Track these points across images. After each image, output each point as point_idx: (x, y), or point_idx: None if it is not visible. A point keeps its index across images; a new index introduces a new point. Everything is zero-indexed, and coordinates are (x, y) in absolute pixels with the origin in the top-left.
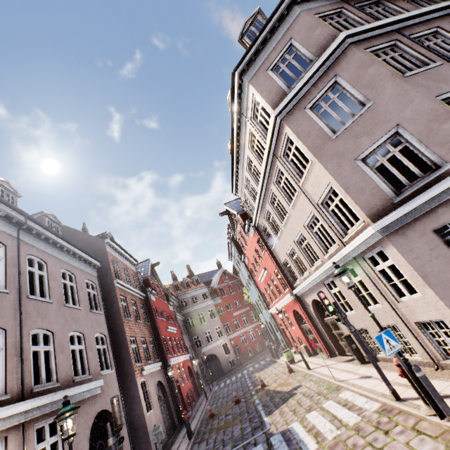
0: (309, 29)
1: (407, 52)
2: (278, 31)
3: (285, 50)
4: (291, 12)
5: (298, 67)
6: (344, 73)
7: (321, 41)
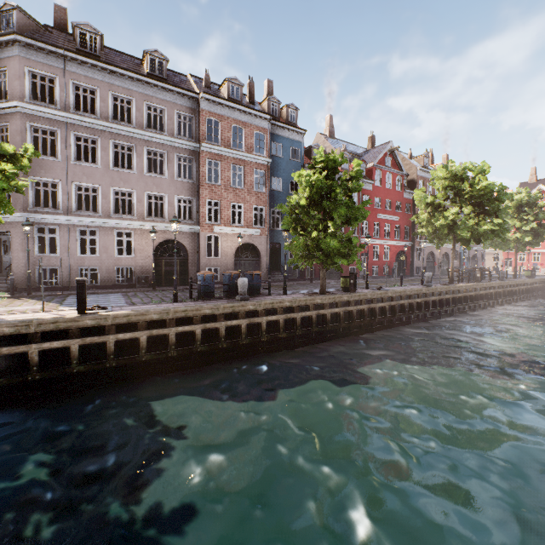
0: (15, 75)
1: (58, 141)
2: (4, 50)
3: (2, 70)
4: (15, 48)
5: (3, 92)
6: (12, 126)
7: (15, 92)
